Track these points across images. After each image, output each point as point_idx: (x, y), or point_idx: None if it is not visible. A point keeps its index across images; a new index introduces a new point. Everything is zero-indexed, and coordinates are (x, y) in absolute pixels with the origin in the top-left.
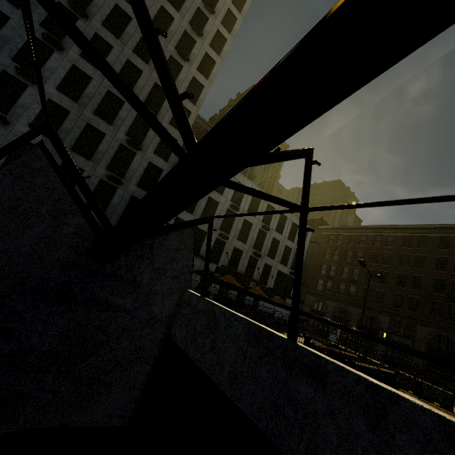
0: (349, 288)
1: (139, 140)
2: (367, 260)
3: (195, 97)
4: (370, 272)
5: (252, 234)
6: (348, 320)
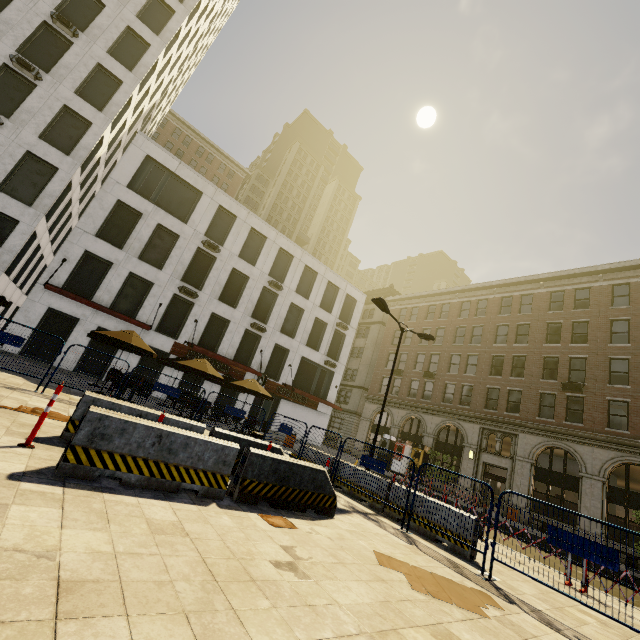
0: (424, 387)
1: (8, 112)
2: (450, 340)
3: (133, 61)
4: (454, 358)
5: (250, 293)
6: (422, 437)
